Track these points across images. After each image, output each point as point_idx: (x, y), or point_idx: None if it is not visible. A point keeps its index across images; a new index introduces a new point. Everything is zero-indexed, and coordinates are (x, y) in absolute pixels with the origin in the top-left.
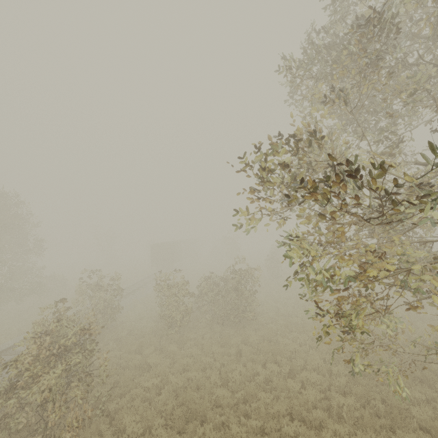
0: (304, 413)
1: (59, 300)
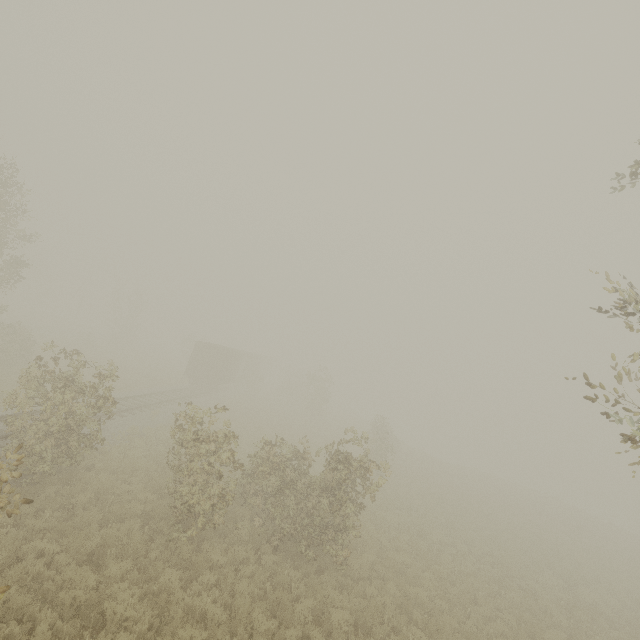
0: None
1: None
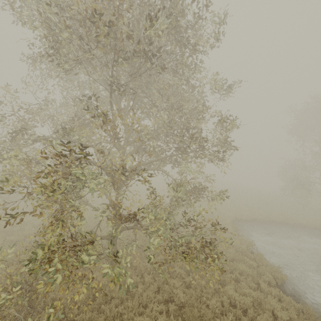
0: None
1: None
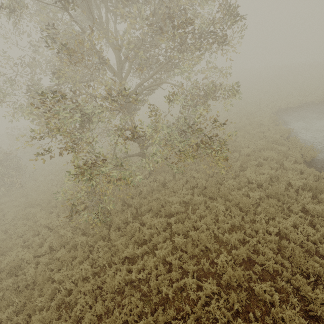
0: None
1: None
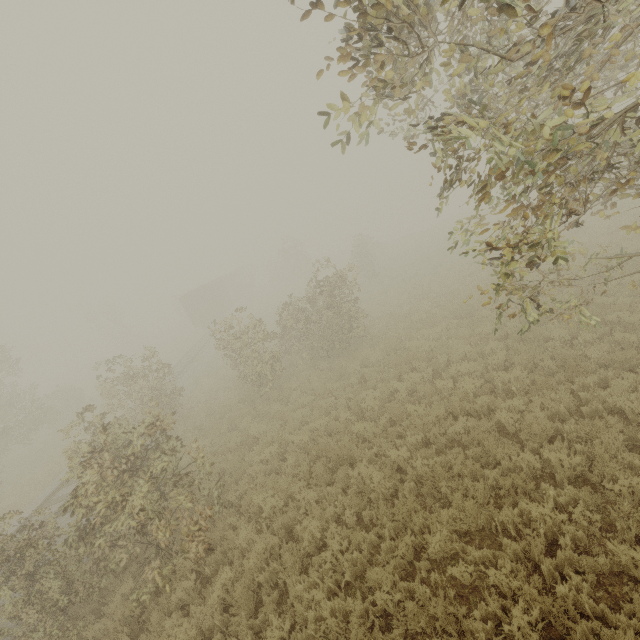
0: (467, 406)
1: (85, 409)
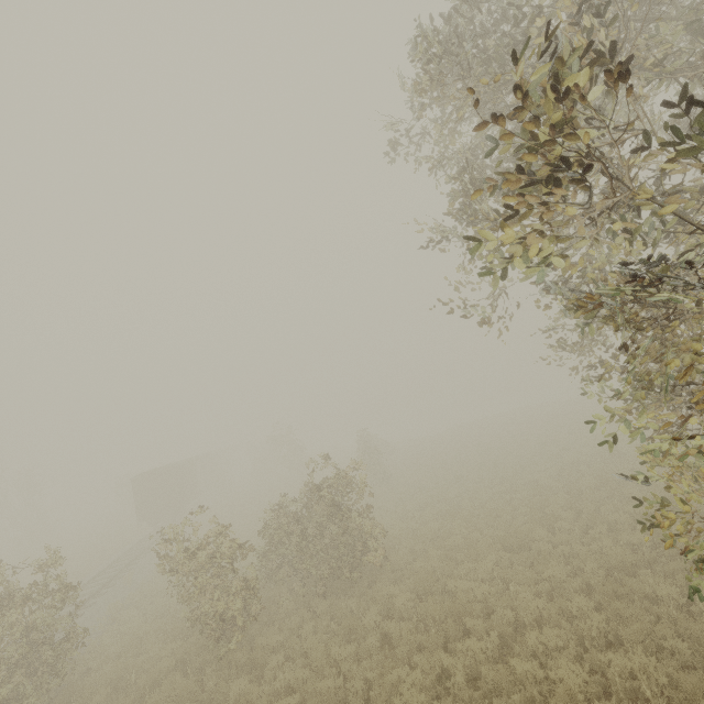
0: None
1: None
